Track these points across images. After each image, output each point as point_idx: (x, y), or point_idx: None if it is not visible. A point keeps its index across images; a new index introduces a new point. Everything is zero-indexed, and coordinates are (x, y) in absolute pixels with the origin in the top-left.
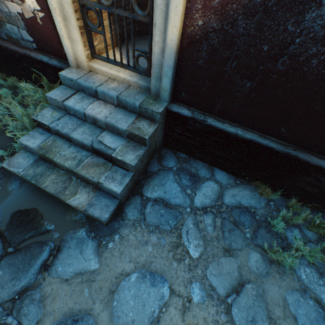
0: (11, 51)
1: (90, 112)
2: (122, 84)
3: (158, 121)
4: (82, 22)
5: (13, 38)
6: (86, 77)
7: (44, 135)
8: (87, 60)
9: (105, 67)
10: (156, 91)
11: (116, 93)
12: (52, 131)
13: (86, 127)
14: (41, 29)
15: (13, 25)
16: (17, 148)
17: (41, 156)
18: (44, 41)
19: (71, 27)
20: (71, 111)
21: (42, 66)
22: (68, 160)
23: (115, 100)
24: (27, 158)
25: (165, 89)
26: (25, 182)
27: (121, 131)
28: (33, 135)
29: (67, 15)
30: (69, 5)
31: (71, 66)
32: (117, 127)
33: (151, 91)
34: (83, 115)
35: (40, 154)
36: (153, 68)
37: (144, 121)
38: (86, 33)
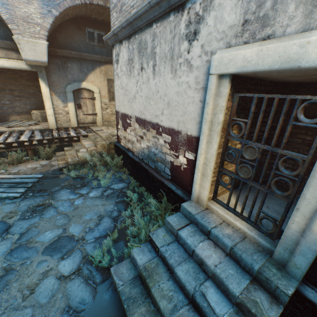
0: (153, 175)
1: (199, 251)
2: (236, 231)
3: (282, 302)
4: (214, 177)
5: (158, 169)
6: (202, 214)
7: (151, 253)
8: (207, 200)
9: (222, 210)
10: (281, 259)
11: (230, 241)
12: (158, 252)
13: (190, 265)
14: (180, 172)
15: (163, 164)
16: (125, 252)
17: (141, 275)
18: (178, 178)
19: (205, 179)
20: (181, 240)
21: (168, 190)
22: (164, 298)
23: (227, 248)
24: (129, 270)
25: (298, 266)
26: (117, 296)
27: (230, 293)
28: (143, 249)
29: (205, 174)
30: (211, 170)
31: (191, 200)
32: (227, 285)
33: (273, 255)
34: (190, 250)
35: (142, 274)
36: (282, 238)
37: (261, 291)
38: (215, 185)
